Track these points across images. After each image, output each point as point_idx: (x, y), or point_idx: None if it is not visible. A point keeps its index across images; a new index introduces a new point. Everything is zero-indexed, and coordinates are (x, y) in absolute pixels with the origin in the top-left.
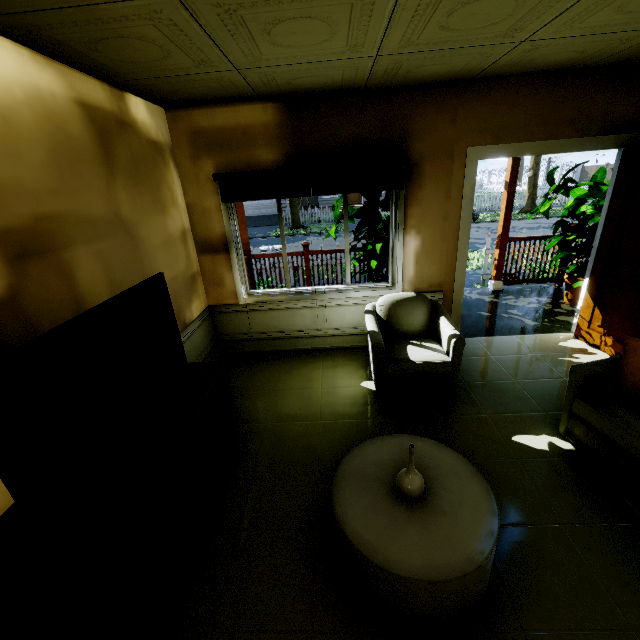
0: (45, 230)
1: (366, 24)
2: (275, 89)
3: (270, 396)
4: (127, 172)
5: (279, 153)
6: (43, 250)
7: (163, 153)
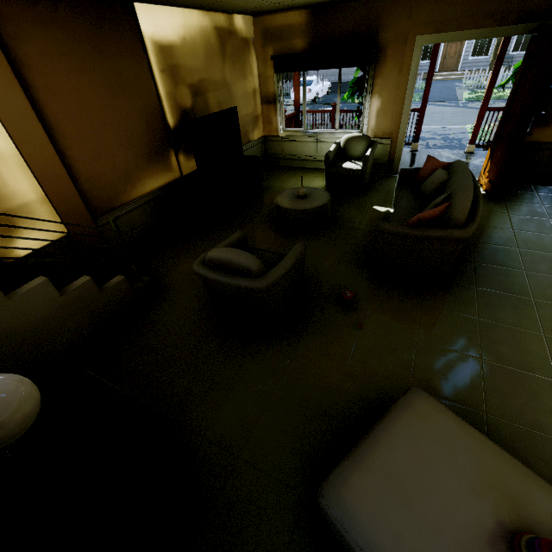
0: (201, 85)
1: None
2: (302, 5)
3: (280, 182)
4: (230, 58)
5: (306, 42)
6: (201, 93)
7: (248, 44)
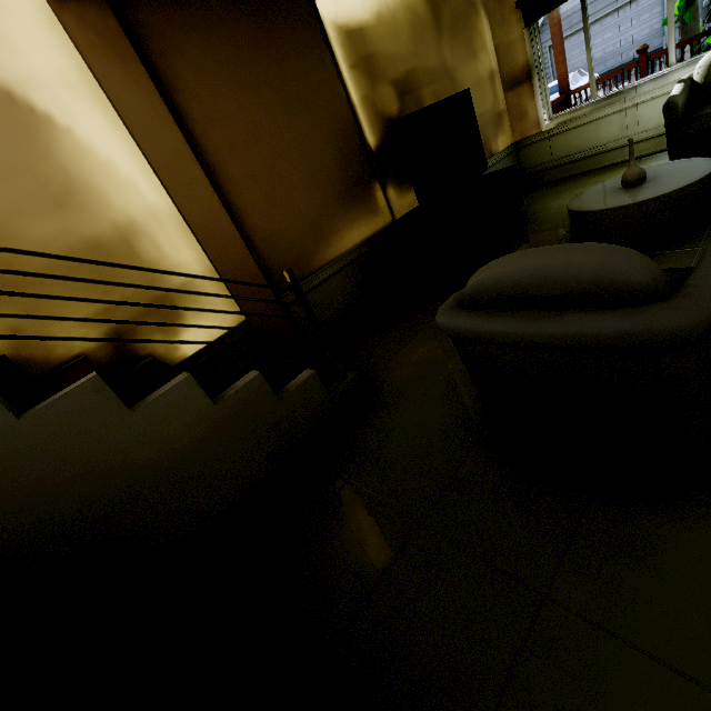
0: (410, 79)
1: None
2: None
3: (558, 199)
4: (449, 31)
5: None
6: (410, 91)
7: (475, 5)
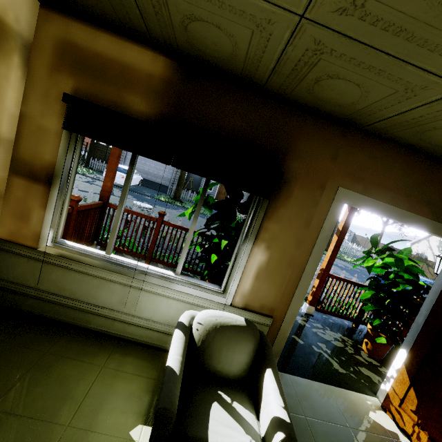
0: None
1: None
2: (169, 32)
3: None
4: None
5: (153, 108)
6: None
7: (4, 36)
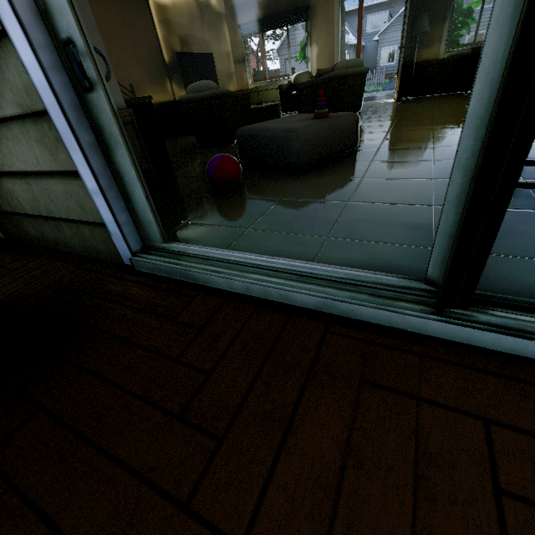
0: (187, 39)
1: None
2: None
3: None
4: (208, 24)
5: (261, 11)
6: (187, 44)
7: (221, 18)
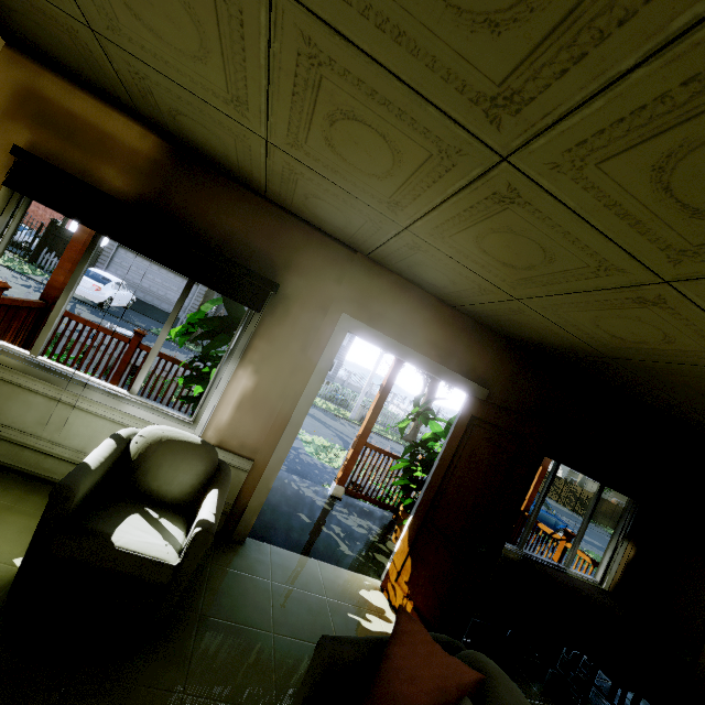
0: None
1: (243, 64)
2: (159, 116)
3: None
4: None
5: (133, 187)
6: None
7: None
